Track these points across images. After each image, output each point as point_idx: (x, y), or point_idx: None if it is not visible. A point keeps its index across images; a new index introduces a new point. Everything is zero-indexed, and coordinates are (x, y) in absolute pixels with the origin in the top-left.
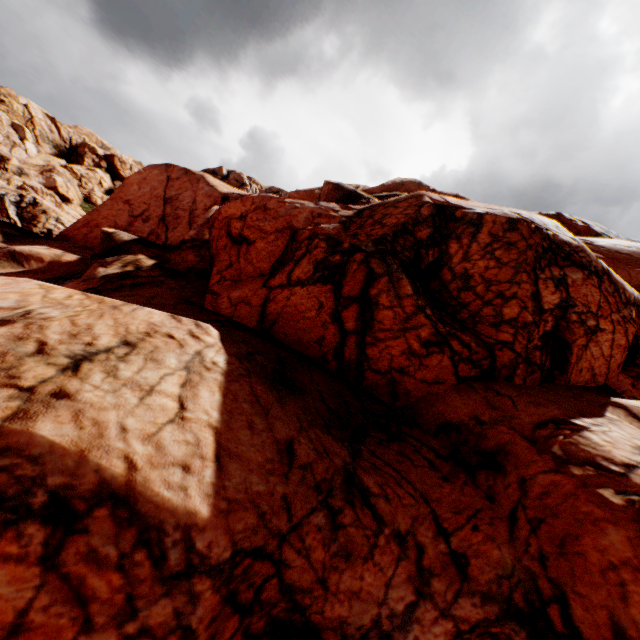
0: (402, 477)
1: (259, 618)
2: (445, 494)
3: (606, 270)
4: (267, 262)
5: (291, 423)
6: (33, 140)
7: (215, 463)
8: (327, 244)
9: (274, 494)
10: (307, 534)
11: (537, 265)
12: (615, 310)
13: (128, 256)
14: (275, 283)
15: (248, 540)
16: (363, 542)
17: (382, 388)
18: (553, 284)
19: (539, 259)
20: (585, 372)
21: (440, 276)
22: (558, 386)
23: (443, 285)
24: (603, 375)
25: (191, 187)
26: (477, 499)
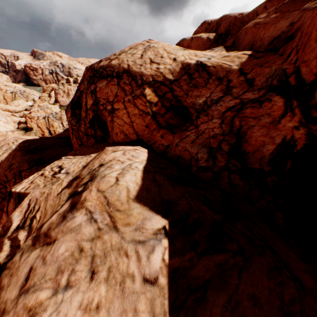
0: None
1: (2, 194)
2: None
3: (127, 69)
4: None
5: (19, 160)
6: None
7: None
8: None
9: (2, 173)
10: (11, 182)
11: (87, 87)
12: (130, 93)
13: None
14: None
15: None
16: None
17: None
18: (91, 94)
19: (88, 84)
20: (120, 134)
21: None
22: (105, 143)
23: None
24: (133, 134)
25: None
26: None
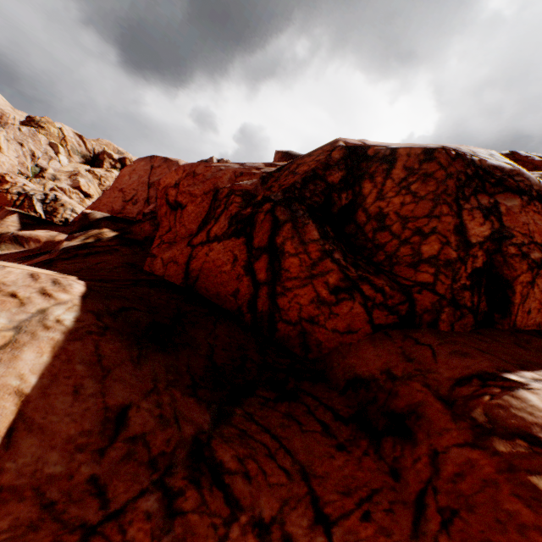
0: (281, 446)
1: None
2: (336, 467)
3: None
4: (196, 223)
5: (139, 385)
6: (66, 154)
7: (3, 439)
8: (243, 199)
9: (74, 477)
10: (131, 523)
11: (460, 194)
12: None
13: (94, 230)
14: (197, 241)
15: (20, 540)
16: (208, 533)
17: (294, 339)
18: (481, 214)
19: (462, 188)
20: (535, 313)
21: (355, 219)
22: (499, 331)
23: (358, 228)
24: None
25: (169, 172)
26: (377, 475)
